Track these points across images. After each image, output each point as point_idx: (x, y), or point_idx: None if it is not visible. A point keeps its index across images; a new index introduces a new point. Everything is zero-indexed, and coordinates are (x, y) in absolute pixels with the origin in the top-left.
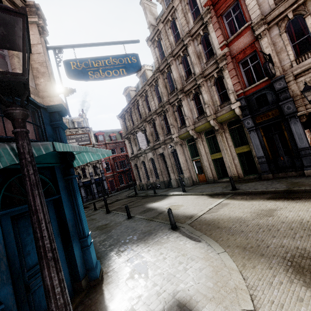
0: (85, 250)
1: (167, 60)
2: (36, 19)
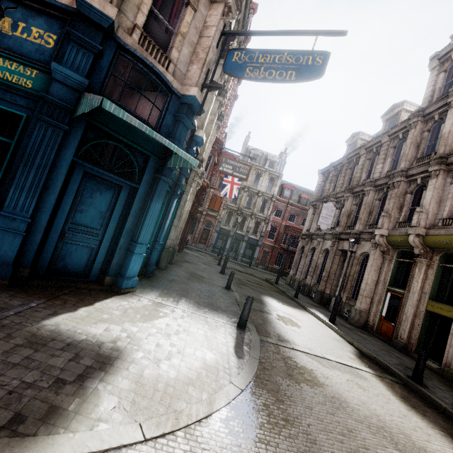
0: (129, 255)
1: (448, 97)
2: None
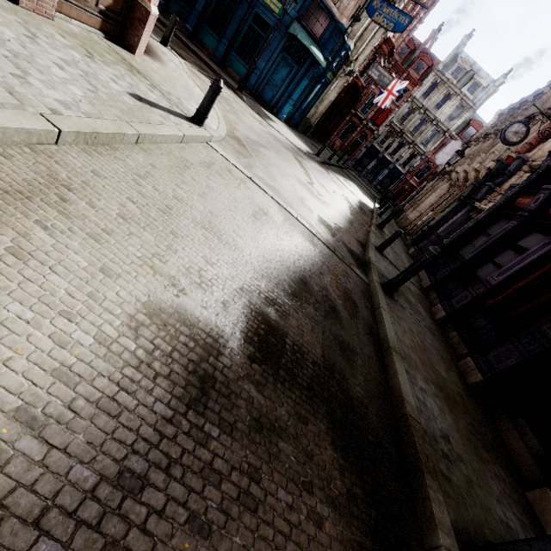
0: (286, 103)
1: None
2: None
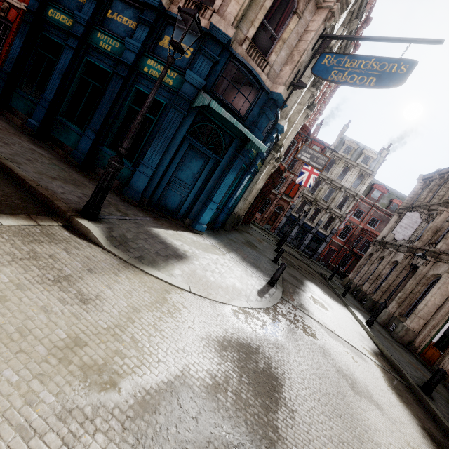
0: (204, 207)
1: None
2: (332, 4)
